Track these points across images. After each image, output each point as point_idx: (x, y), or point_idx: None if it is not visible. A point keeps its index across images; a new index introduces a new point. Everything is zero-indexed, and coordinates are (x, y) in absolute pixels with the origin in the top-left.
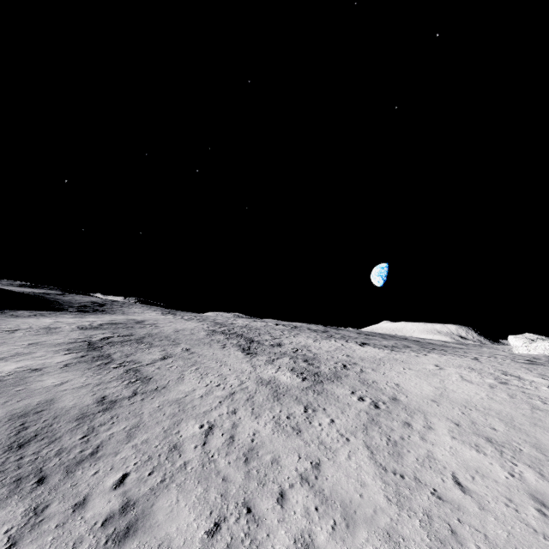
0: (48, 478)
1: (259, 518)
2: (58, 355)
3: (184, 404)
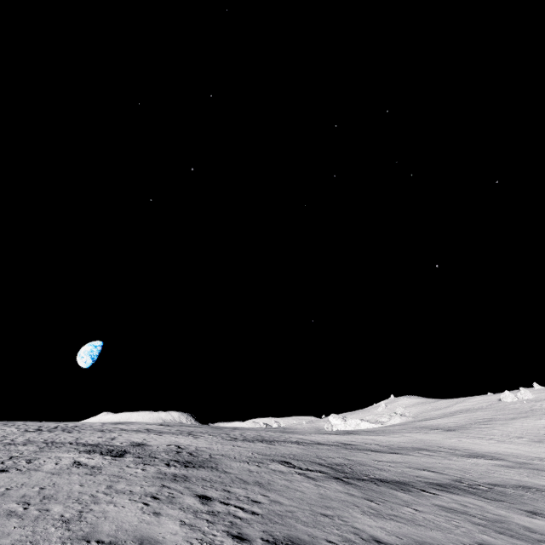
0: None
1: None
2: (446, 497)
3: None
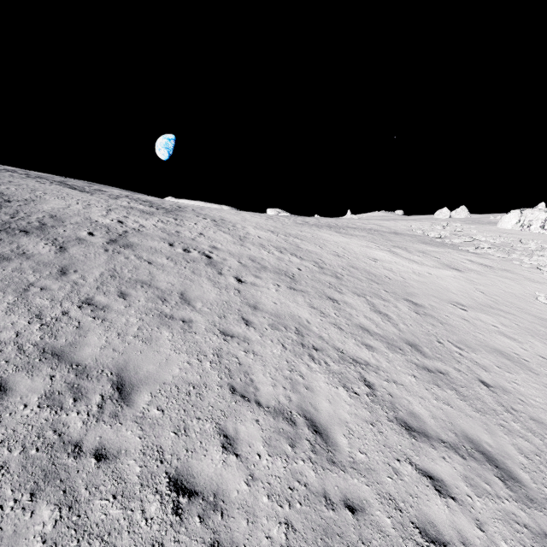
0: (28, 231)
1: (189, 244)
2: None
3: (76, 211)
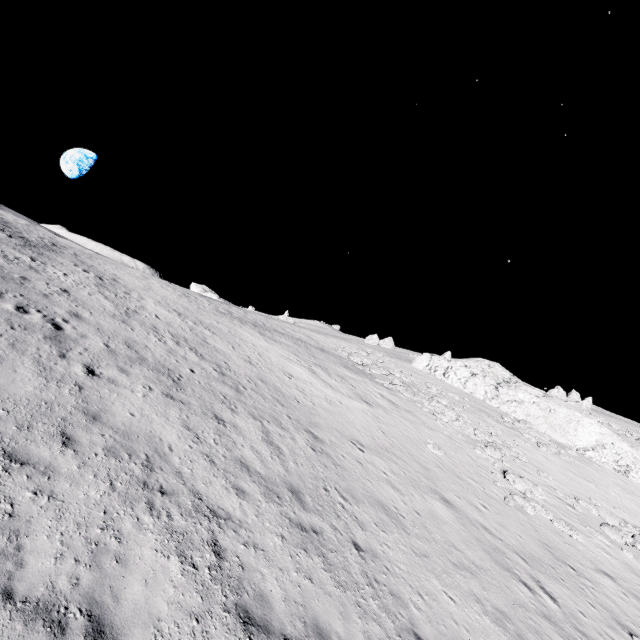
0: None
1: (34, 300)
2: None
3: None
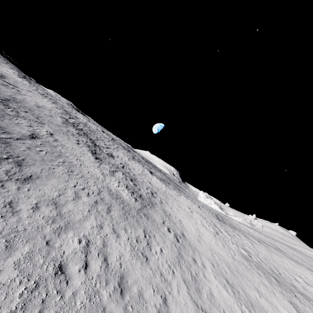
0: None
1: None
2: None
3: (60, 206)
